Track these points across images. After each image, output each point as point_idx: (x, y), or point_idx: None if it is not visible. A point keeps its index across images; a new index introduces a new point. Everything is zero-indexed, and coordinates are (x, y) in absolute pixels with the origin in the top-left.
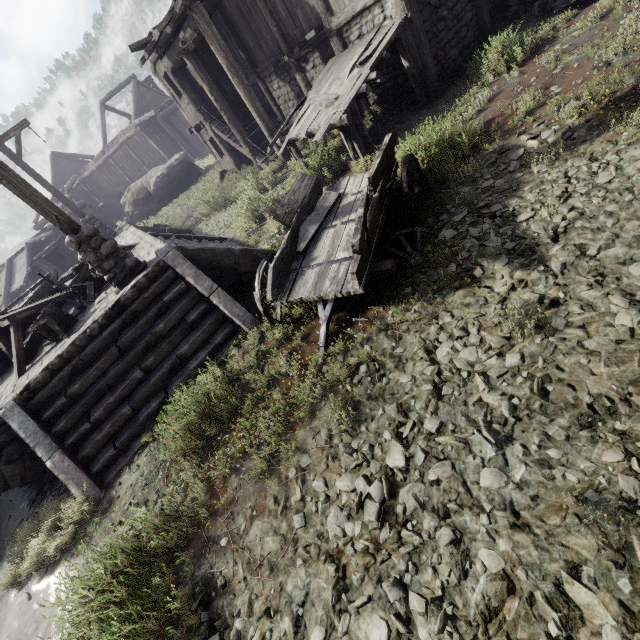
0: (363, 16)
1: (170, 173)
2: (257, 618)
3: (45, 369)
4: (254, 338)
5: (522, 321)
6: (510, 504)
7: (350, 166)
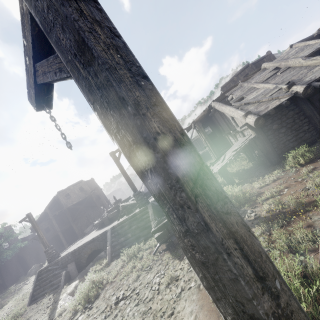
0: (246, 130)
1: (202, 155)
2: (95, 306)
3: (117, 223)
4: (153, 240)
5: (170, 279)
6: (124, 317)
7: (226, 186)
